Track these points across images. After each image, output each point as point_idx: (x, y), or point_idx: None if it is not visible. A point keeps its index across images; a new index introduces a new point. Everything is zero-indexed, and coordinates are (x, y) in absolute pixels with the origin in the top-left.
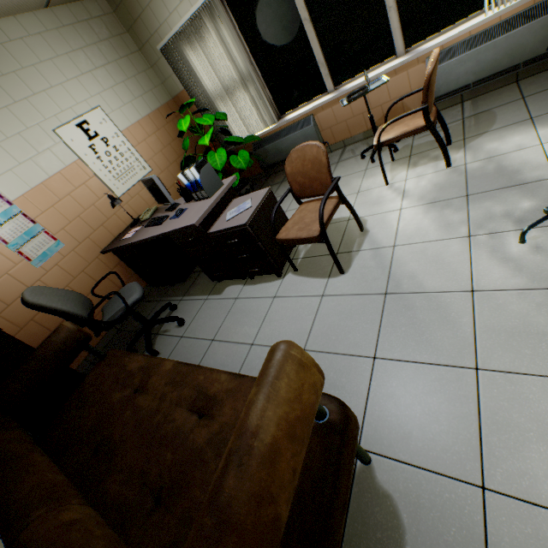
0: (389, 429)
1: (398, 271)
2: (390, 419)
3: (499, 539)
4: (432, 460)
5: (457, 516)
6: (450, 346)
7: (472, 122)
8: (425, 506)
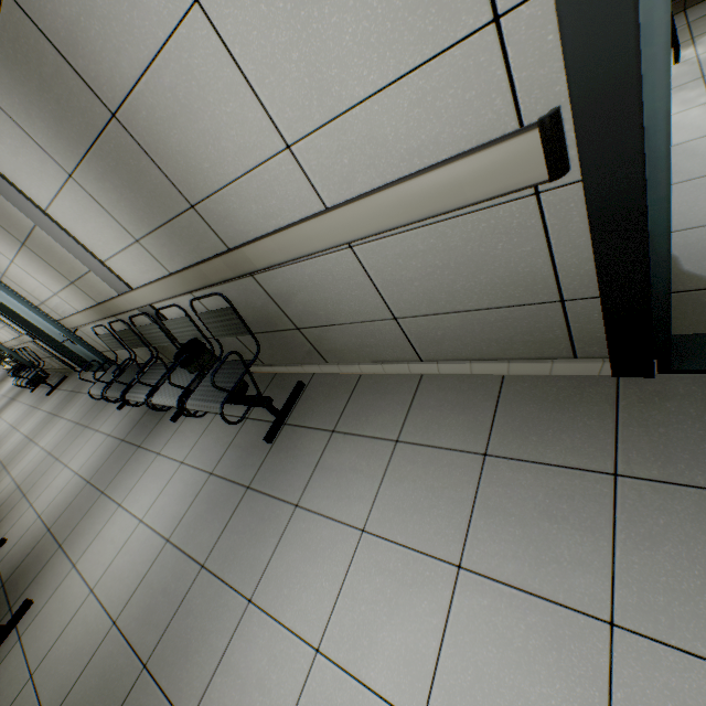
0: None
1: None
2: None
3: None
4: (695, 223)
5: None
6: (701, 167)
7: (700, 24)
8: (693, 243)
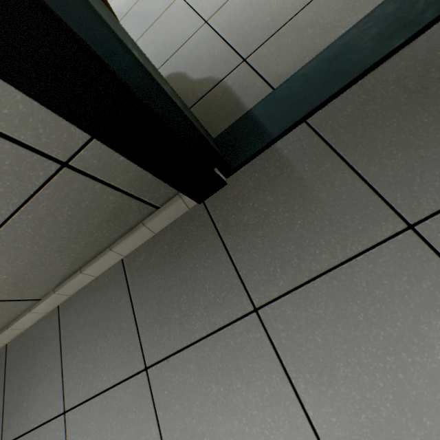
0: (155, 59)
1: (118, 10)
2: (153, 56)
3: (221, 26)
4: (181, 41)
5: (202, 42)
6: (163, 3)
7: None
8: (188, 56)
